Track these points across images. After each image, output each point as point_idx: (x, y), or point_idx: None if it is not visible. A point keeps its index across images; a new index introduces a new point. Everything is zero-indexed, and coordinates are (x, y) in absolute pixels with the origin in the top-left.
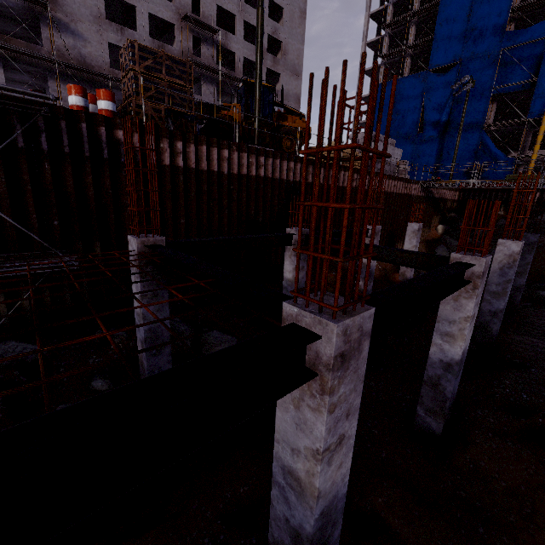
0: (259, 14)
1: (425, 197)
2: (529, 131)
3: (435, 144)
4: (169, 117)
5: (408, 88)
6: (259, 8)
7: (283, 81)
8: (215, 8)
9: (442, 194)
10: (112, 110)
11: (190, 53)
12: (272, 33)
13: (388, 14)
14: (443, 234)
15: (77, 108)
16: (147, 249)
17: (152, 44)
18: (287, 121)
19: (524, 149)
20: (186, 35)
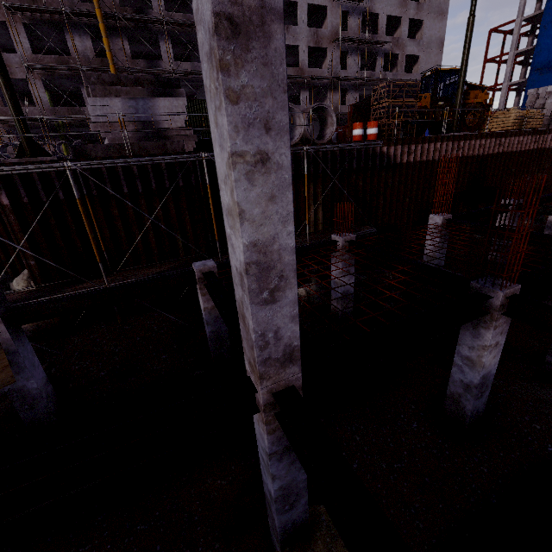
0: (470, 22)
1: None
2: None
3: None
4: (402, 126)
5: None
6: (471, 18)
7: (425, 27)
8: None
9: None
10: (377, 133)
11: (338, 30)
12: None
13: None
14: None
15: (359, 137)
16: (444, 221)
17: (308, 33)
18: (469, 97)
19: None
20: (336, 13)
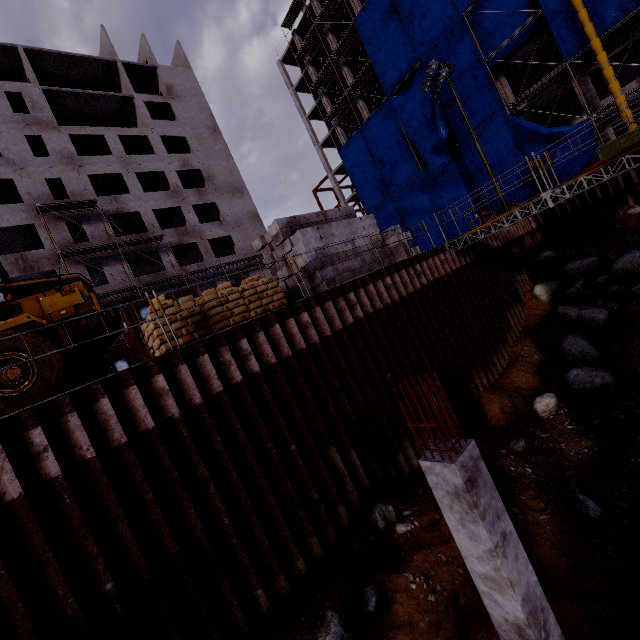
0: None
1: (474, 260)
2: (581, 77)
3: (453, 171)
4: None
5: (376, 130)
6: None
7: (223, 208)
8: (88, 180)
9: (505, 235)
10: None
11: (69, 243)
12: (183, 167)
13: (312, 76)
14: (553, 299)
15: None
16: None
17: (4, 262)
18: (23, 313)
19: (593, 102)
20: (56, 227)
